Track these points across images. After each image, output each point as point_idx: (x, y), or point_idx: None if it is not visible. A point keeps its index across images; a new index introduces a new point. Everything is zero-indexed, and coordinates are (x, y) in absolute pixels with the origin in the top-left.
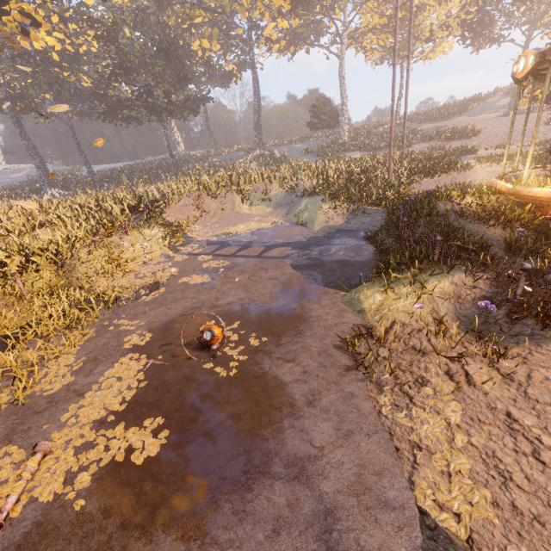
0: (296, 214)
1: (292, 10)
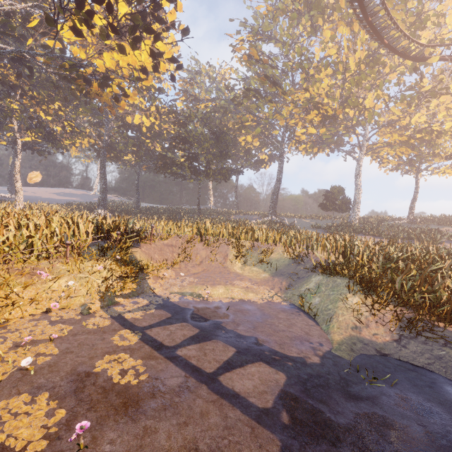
0: (300, 293)
1: (321, 121)
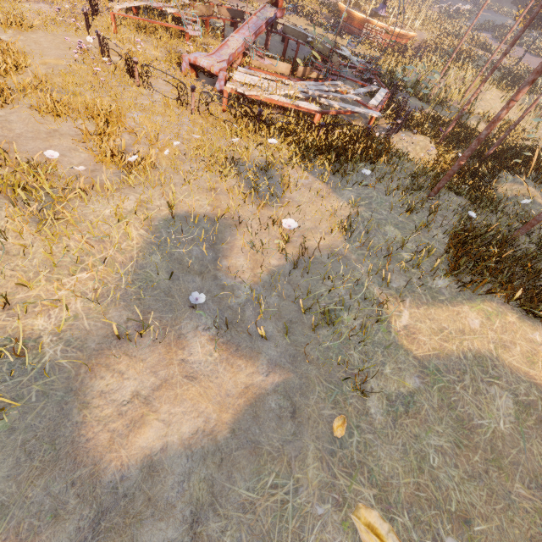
0: None
1: None
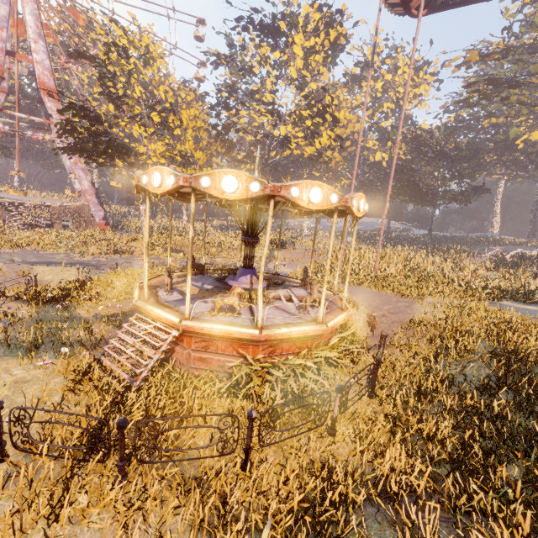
0: None
1: None
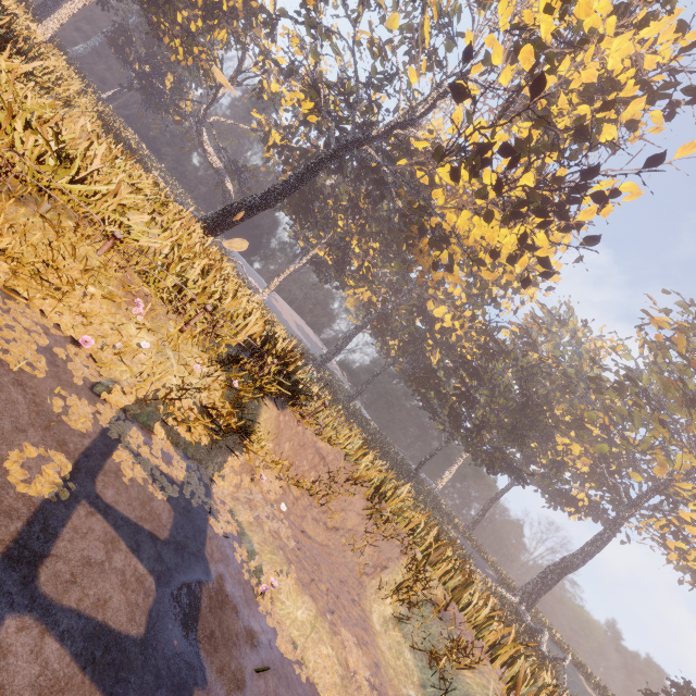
0: None
1: None
